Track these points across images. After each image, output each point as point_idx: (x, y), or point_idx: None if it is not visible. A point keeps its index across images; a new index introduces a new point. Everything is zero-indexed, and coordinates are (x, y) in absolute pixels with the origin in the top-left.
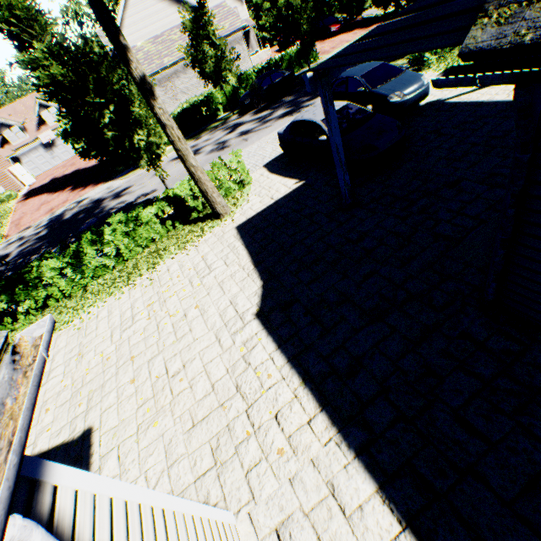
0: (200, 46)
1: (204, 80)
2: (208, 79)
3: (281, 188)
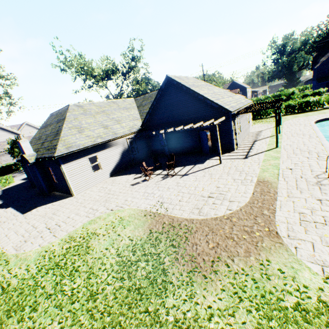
0: (13, 149)
1: (14, 158)
2: (15, 157)
3: (21, 182)
